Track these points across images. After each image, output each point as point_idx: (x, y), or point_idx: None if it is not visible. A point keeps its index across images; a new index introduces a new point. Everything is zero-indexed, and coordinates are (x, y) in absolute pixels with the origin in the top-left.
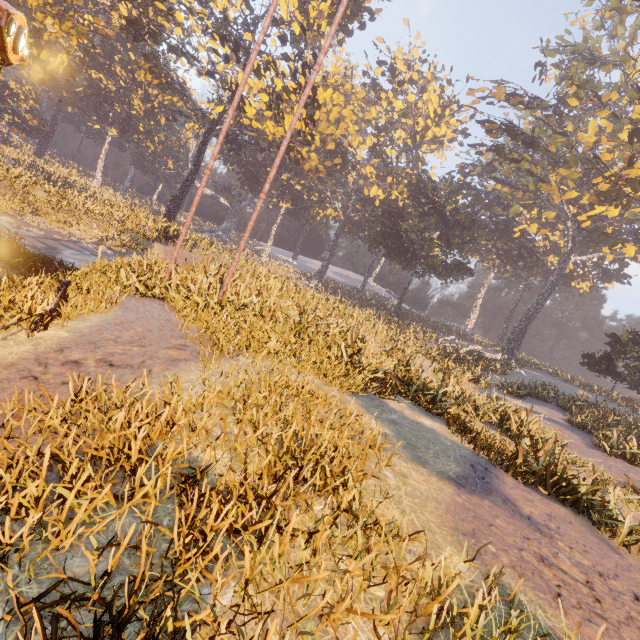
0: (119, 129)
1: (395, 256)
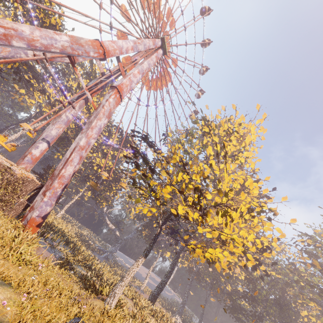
0: (93, 194)
1: None
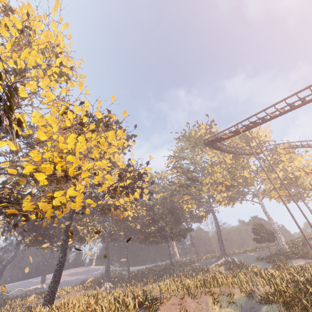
0: None
1: (165, 239)
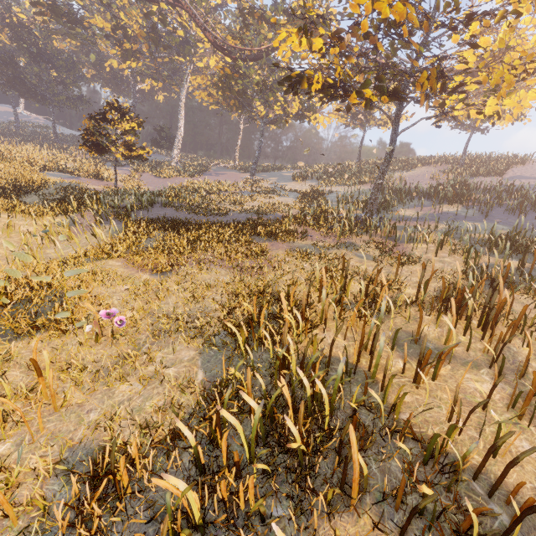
0: None
1: (30, 98)
